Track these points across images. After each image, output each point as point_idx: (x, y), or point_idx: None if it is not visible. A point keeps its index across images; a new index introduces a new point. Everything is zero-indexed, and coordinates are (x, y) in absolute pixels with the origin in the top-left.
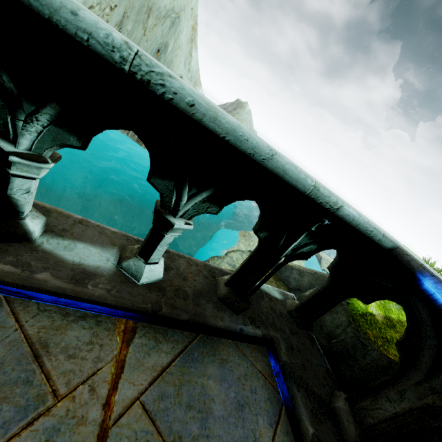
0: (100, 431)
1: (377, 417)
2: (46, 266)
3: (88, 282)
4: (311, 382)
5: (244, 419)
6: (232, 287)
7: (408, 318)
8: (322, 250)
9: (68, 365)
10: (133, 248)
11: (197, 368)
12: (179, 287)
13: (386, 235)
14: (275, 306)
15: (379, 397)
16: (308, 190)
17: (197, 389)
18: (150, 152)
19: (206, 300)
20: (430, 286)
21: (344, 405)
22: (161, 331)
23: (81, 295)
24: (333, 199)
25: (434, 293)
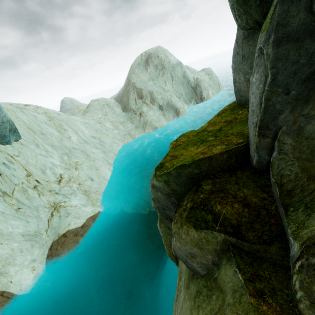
0: None
1: None
2: None
3: None
4: None
5: None
6: None
7: None
8: None
9: None
10: None
11: None
12: None
13: None
14: None
15: None
16: None
17: None
18: None
19: None
20: None
21: None
22: None
23: None
24: None
25: None
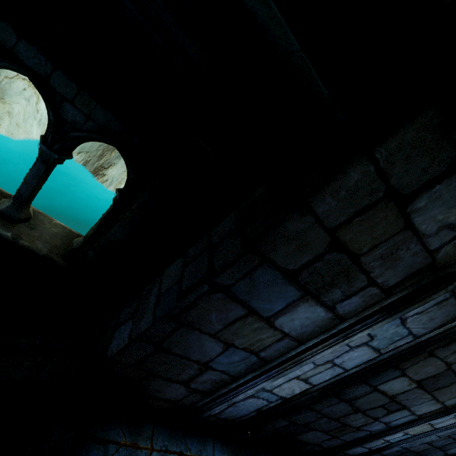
0: None
1: None
2: None
3: None
4: None
5: None
6: None
7: None
8: None
9: None
10: None
11: None
12: None
13: None
14: None
15: None
16: None
17: None
18: None
19: None
20: None
21: None
22: None
23: None
24: None
25: None
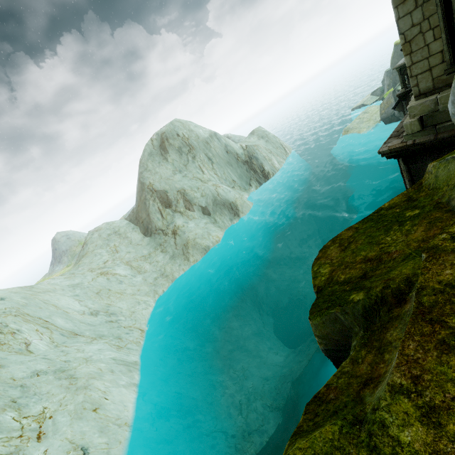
0: None
1: None
2: None
3: None
4: None
5: None
6: None
7: None
8: None
9: None
10: None
11: None
12: None
13: None
14: None
15: None
16: None
17: None
18: None
19: None
20: None
21: None
22: None
23: None
24: None
25: None
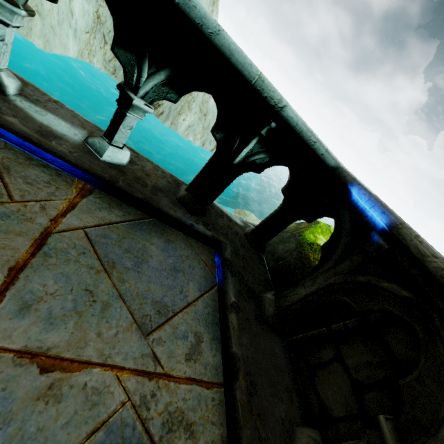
0: (44, 231)
1: (292, 300)
2: (16, 115)
3: (52, 140)
4: (247, 278)
5: (176, 278)
6: (191, 192)
7: (335, 225)
8: (274, 164)
9: (24, 187)
10: (101, 133)
11: (143, 235)
12: (140, 177)
13: (329, 152)
14: (233, 226)
15: (297, 286)
16: (253, 80)
17: (138, 245)
18: (113, 16)
19: (164, 195)
20: (355, 193)
21: (271, 296)
22: (116, 202)
23: (44, 145)
24: (277, 96)
25: (358, 200)
